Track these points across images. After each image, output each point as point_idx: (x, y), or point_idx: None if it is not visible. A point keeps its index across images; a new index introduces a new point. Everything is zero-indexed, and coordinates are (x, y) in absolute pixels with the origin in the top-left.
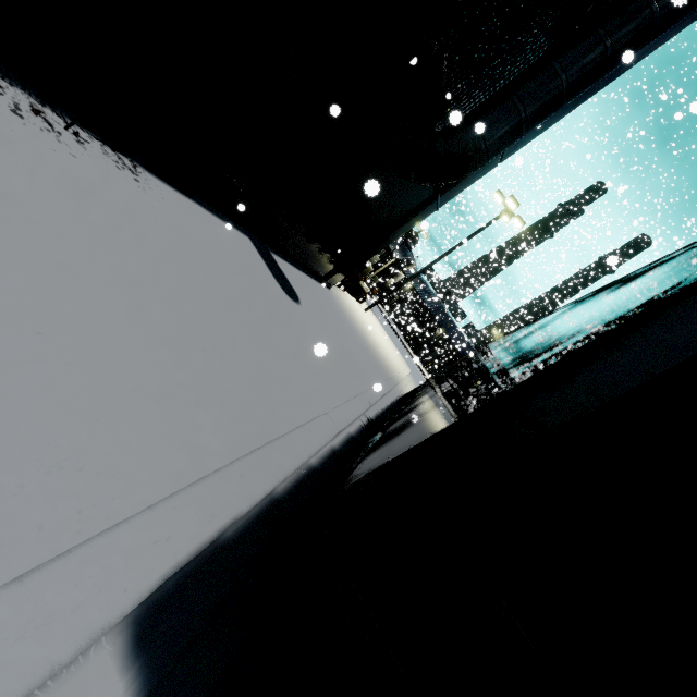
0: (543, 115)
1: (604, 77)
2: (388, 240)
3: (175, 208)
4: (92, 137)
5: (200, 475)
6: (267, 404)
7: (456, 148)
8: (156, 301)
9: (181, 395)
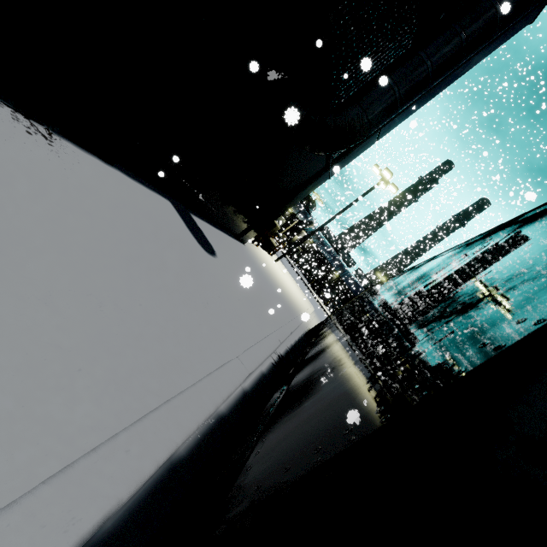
0: (414, 95)
1: (454, 73)
2: (291, 203)
3: (92, 172)
4: (1, 104)
5: (66, 461)
6: (172, 356)
7: (344, 122)
8: (45, 256)
9: (57, 360)
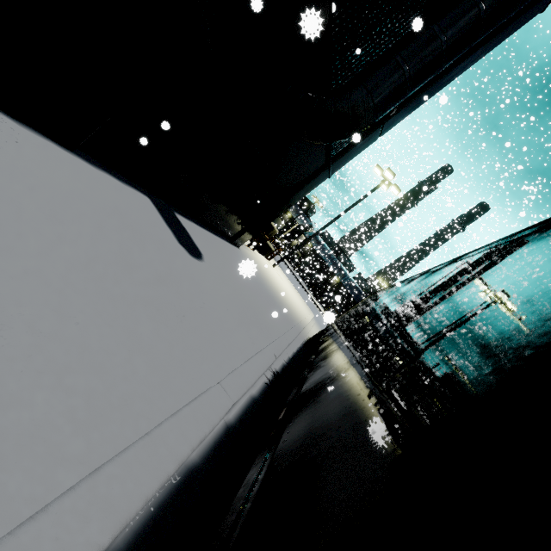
0: (425, 75)
1: (462, 64)
2: (288, 203)
3: (36, 155)
4: None
5: None
6: (117, 394)
7: (346, 105)
8: None
9: None
